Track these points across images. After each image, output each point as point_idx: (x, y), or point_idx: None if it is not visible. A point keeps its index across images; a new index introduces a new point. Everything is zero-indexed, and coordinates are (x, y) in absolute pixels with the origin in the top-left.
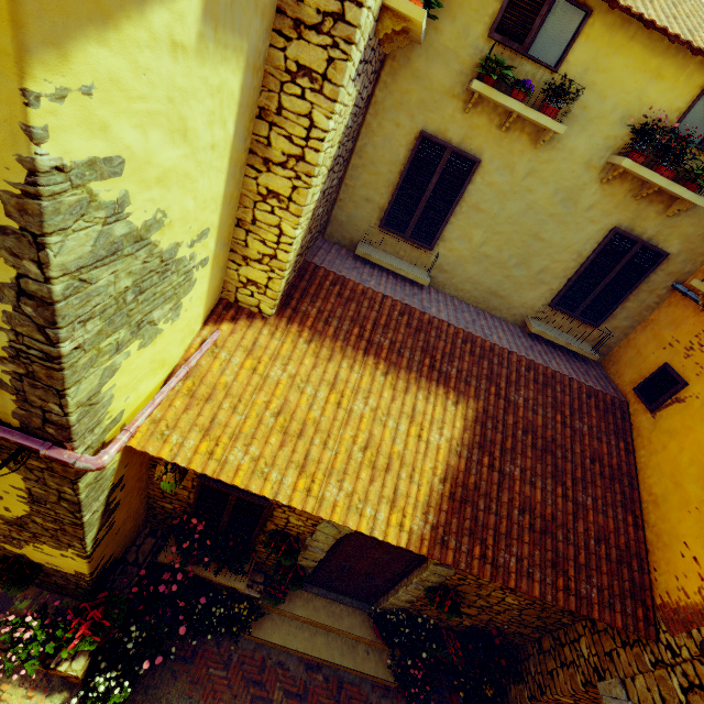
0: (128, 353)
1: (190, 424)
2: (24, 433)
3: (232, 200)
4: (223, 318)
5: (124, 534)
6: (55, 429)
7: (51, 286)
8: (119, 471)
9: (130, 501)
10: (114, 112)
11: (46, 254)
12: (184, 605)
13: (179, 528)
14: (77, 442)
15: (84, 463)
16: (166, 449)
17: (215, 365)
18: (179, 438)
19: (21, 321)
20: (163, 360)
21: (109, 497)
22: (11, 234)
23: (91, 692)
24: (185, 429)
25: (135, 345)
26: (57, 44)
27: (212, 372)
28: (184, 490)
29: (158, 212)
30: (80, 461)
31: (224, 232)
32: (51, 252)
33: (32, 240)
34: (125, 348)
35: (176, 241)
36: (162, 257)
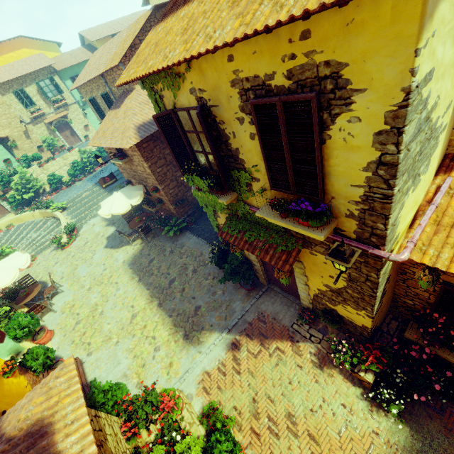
0: (408, 195)
1: (441, 242)
2: (357, 242)
3: None
4: (451, 168)
5: (382, 312)
6: (376, 239)
7: (398, 155)
8: (390, 271)
9: (388, 292)
10: (437, 40)
11: (401, 137)
12: (431, 371)
13: (421, 318)
14: (386, 247)
15: (393, 257)
16: (426, 258)
17: (452, 202)
18: (434, 252)
19: (374, 180)
20: (416, 201)
21: (384, 285)
22: (383, 133)
23: (377, 395)
24: (437, 246)
25: (411, 190)
26: (431, 15)
27: (452, 207)
28: (424, 292)
29: (436, 98)
30: (391, 256)
31: None
32: (404, 135)
33: (396, 132)
34: (408, 191)
35: (438, 115)
36: (430, 129)
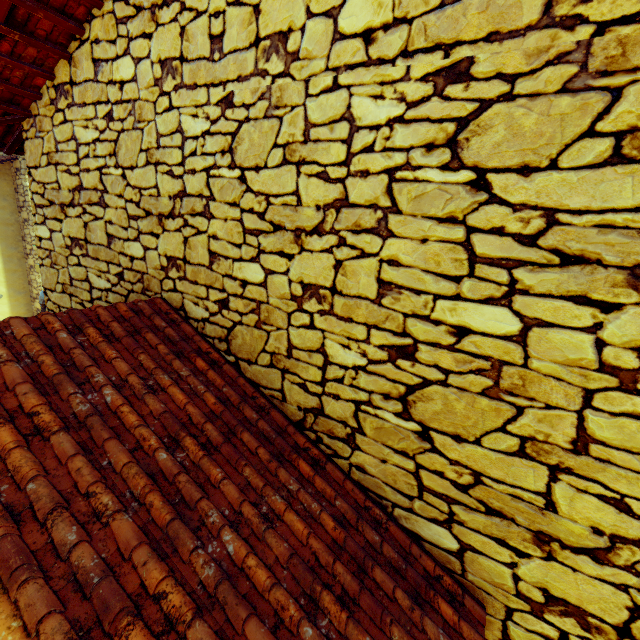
0: None
1: None
2: None
3: (18, 272)
4: None
5: None
6: None
7: None
8: None
9: None
10: None
11: None
12: None
13: None
14: None
15: None
16: None
17: None
18: None
19: None
20: None
21: None
22: None
23: None
24: None
25: None
26: None
27: None
28: None
29: None
30: None
31: (18, 286)
32: None
33: None
34: None
35: None
36: None
